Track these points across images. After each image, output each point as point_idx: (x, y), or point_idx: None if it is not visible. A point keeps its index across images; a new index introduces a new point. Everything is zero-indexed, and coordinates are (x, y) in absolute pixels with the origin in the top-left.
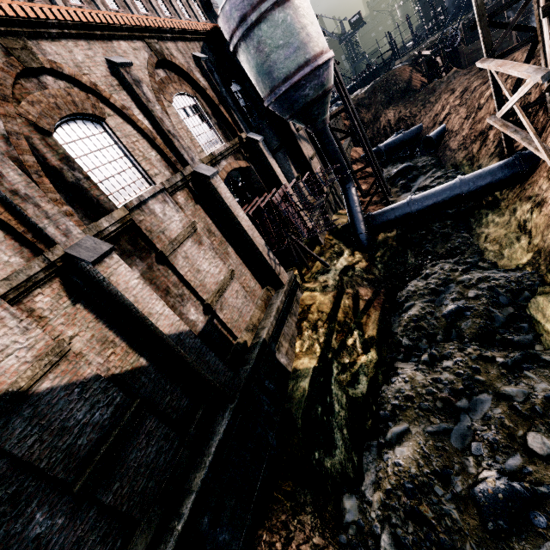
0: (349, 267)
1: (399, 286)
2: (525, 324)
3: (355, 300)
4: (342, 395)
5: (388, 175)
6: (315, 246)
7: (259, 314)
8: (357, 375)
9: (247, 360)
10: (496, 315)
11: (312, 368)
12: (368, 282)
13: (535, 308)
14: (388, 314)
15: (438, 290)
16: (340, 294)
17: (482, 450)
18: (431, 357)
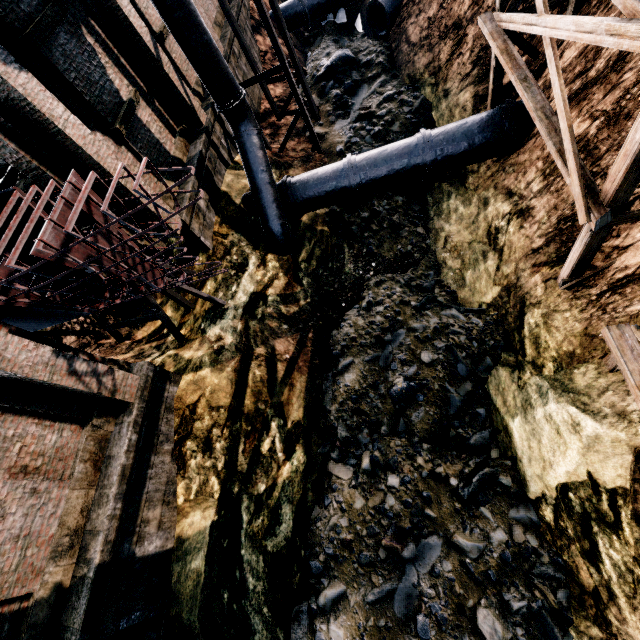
0: (258, 298)
1: (333, 319)
2: (482, 410)
3: (270, 365)
4: (258, 559)
5: (316, 70)
6: (198, 252)
7: (81, 498)
8: (279, 509)
9: (66, 632)
10: (452, 397)
11: (208, 528)
12: (289, 323)
13: (496, 387)
14: (319, 375)
15: (384, 339)
16: (246, 362)
17: (429, 633)
18: (374, 463)
